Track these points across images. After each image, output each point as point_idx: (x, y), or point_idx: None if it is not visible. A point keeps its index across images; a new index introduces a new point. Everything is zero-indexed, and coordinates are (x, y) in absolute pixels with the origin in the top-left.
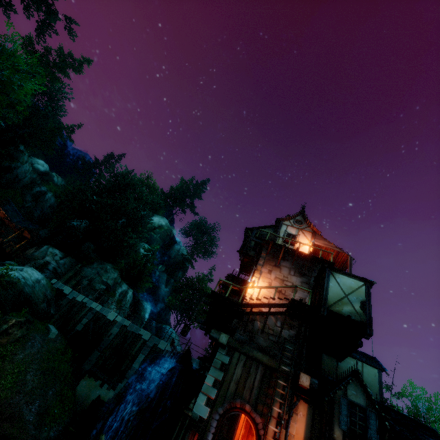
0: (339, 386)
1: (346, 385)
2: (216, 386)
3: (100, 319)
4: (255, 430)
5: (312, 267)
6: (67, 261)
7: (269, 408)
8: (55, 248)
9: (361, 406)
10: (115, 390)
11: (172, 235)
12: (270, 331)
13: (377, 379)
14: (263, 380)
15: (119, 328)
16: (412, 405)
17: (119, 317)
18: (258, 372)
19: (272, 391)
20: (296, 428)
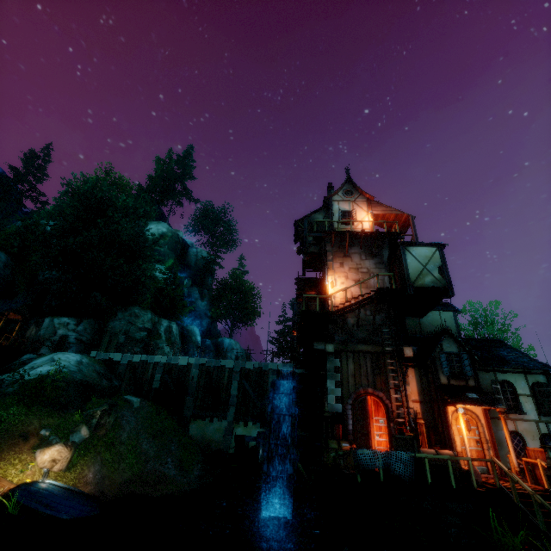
0: (437, 346)
1: (441, 343)
2: (338, 385)
3: (172, 369)
4: (381, 402)
5: (380, 244)
6: (85, 325)
7: (385, 383)
8: (60, 317)
9: (455, 353)
10: (227, 419)
11: (181, 240)
12: (364, 323)
13: (453, 320)
14: (374, 365)
15: (198, 369)
16: (472, 319)
17: (192, 359)
18: (367, 360)
19: (384, 370)
20: (410, 387)
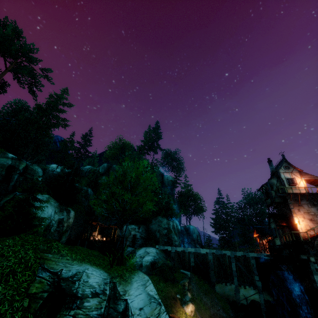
0: None
1: None
2: None
3: (198, 255)
4: None
5: (317, 199)
6: (142, 229)
7: None
8: (130, 225)
9: None
10: (234, 284)
11: (160, 172)
12: None
13: None
14: None
15: (211, 255)
16: None
17: (207, 250)
18: None
19: None
20: None
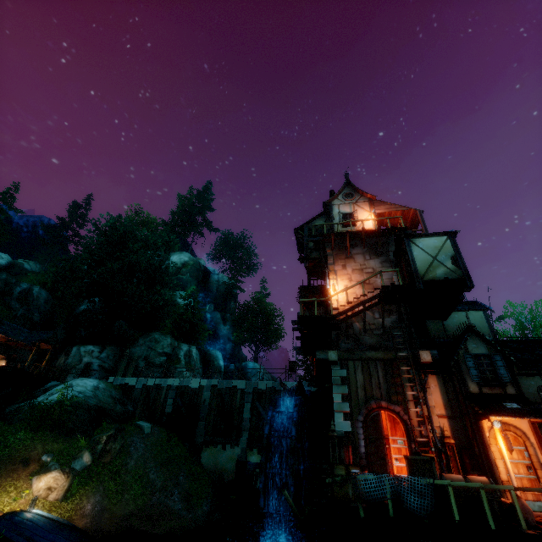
0: (459, 347)
1: (465, 343)
2: (346, 399)
3: (184, 392)
4: (399, 419)
5: (385, 242)
6: (108, 352)
7: (402, 395)
8: (86, 345)
9: (484, 355)
10: (239, 446)
11: (203, 267)
12: (372, 327)
13: (485, 320)
14: (386, 374)
15: (209, 391)
16: (516, 324)
17: (204, 381)
18: (379, 369)
19: (399, 379)
20: (433, 399)
